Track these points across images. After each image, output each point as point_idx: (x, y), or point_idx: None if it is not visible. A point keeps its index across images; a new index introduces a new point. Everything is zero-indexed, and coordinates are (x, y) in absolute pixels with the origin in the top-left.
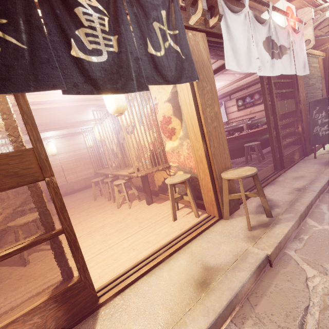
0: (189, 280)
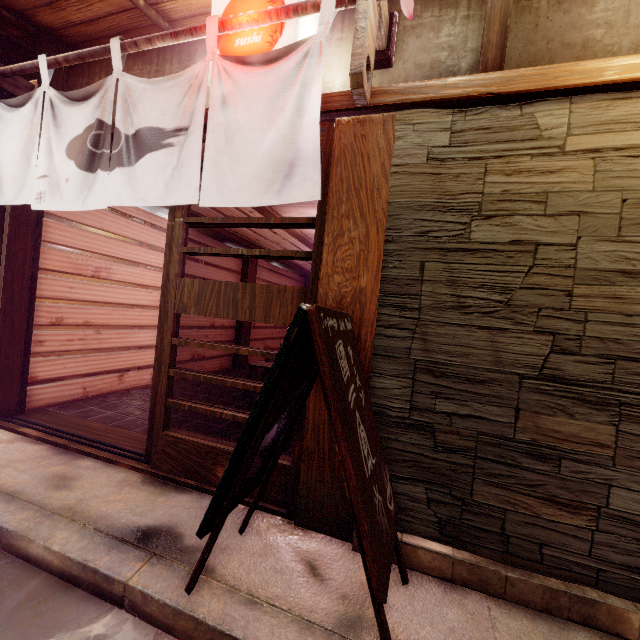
0: None
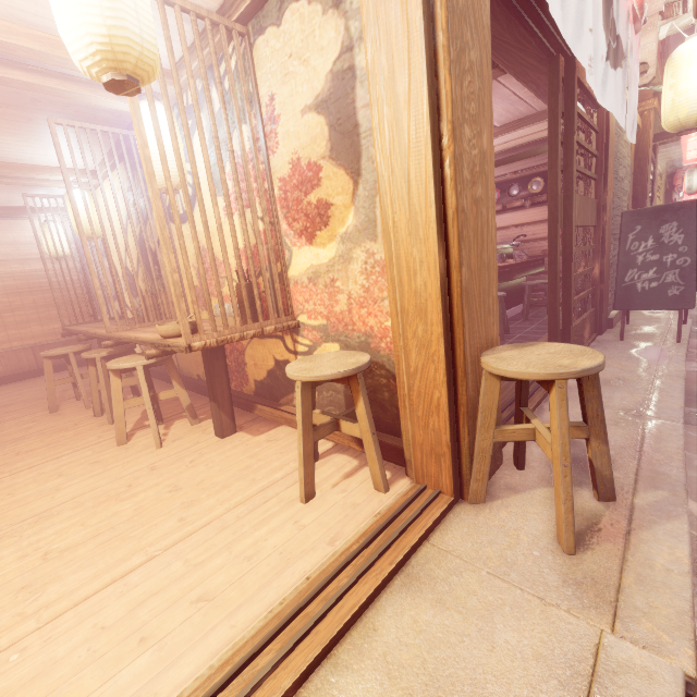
0: None
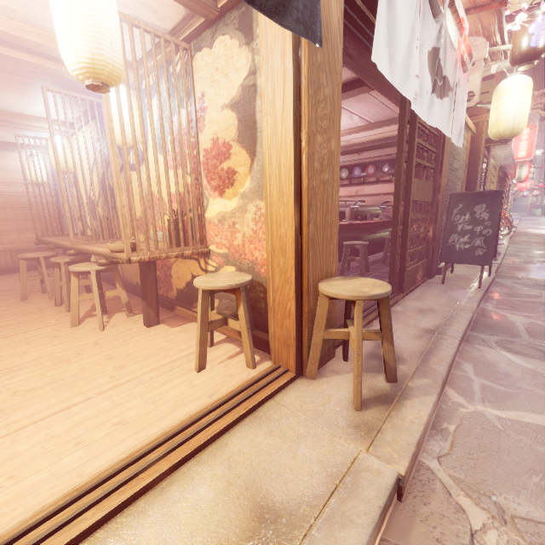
0: None
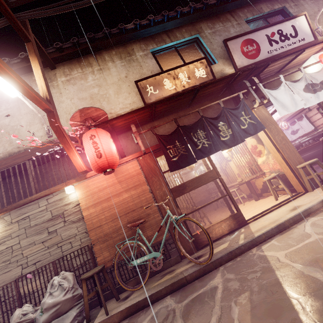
0: (287, 210)
